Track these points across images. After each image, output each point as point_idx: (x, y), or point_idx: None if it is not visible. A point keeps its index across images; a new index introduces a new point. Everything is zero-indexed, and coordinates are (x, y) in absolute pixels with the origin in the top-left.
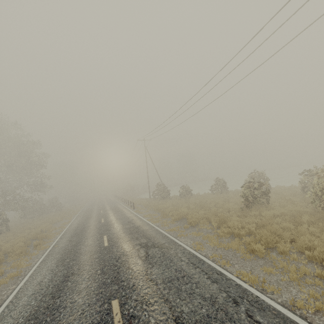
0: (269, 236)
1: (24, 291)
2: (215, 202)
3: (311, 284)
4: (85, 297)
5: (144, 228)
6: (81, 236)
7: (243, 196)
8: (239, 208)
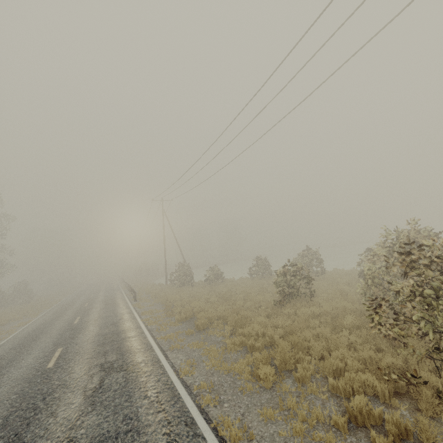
0: (290, 350)
1: None
2: (246, 292)
3: (319, 442)
4: None
5: (128, 334)
6: (25, 348)
7: (277, 285)
8: (272, 302)
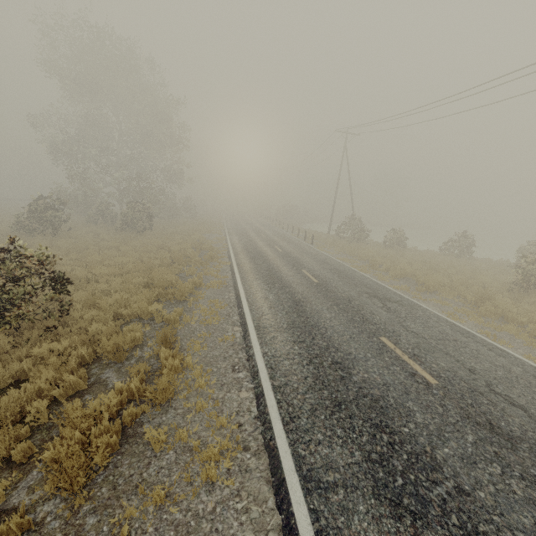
0: None
1: (256, 302)
2: (456, 268)
3: None
4: (341, 326)
5: (354, 274)
6: (266, 261)
7: (524, 272)
8: (506, 287)
